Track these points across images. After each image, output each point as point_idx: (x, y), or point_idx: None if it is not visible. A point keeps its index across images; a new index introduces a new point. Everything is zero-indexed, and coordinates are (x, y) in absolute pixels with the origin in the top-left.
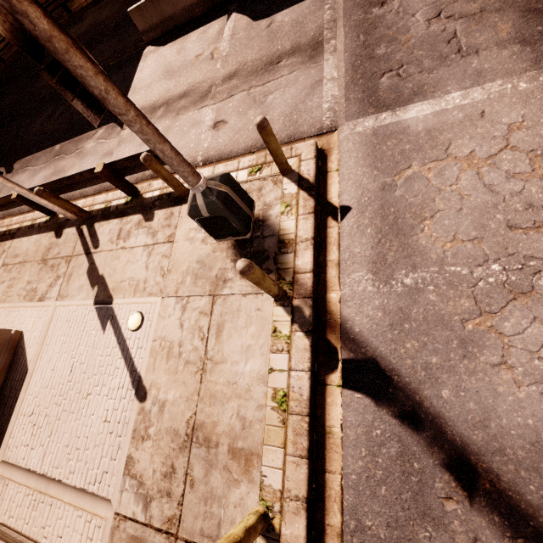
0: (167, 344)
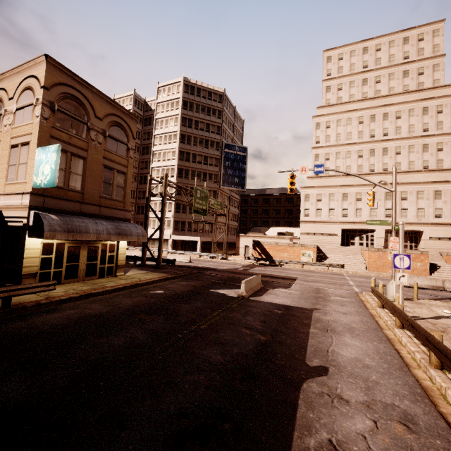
0: (448, 309)
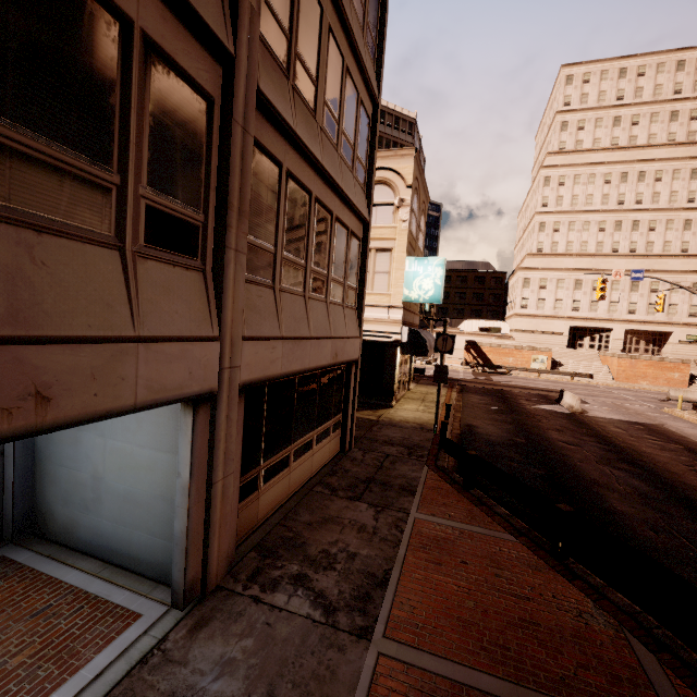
0: None
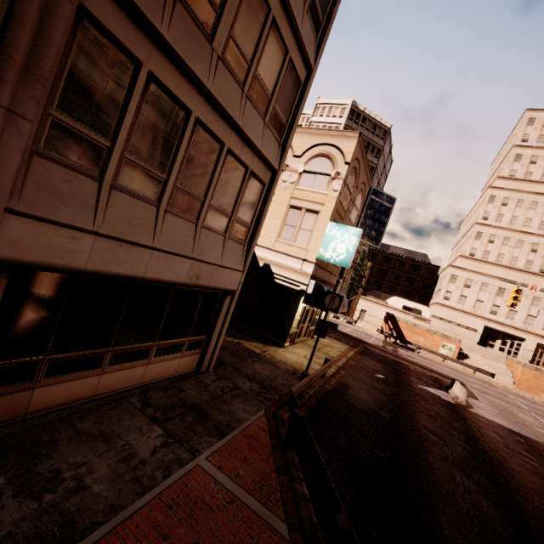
0: None
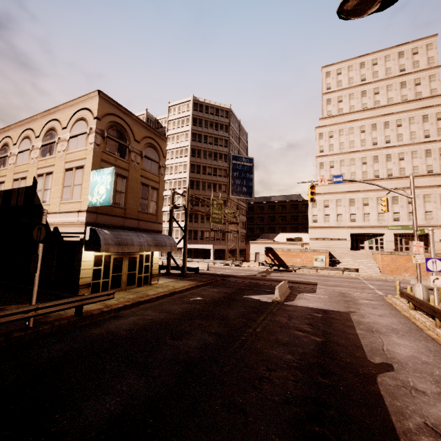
0: None
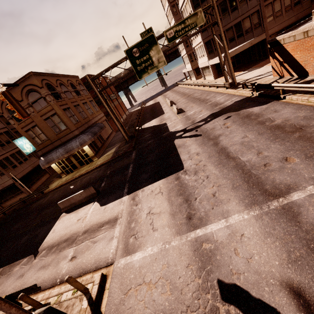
0: None
